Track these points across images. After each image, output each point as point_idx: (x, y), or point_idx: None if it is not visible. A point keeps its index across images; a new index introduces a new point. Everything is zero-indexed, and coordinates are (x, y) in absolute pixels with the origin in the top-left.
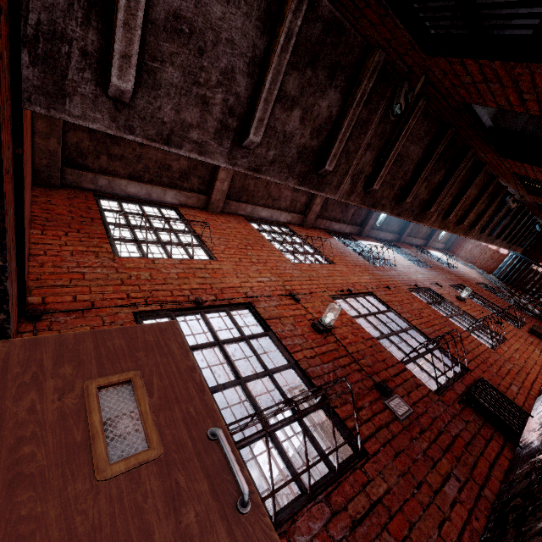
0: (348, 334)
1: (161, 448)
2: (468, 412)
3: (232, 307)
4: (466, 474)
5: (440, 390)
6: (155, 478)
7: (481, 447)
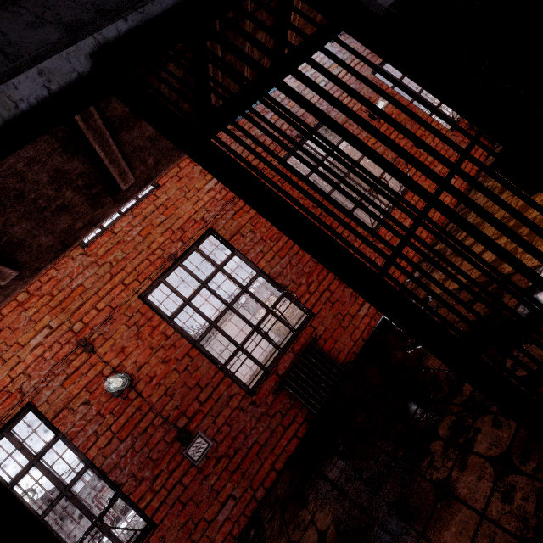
0: (158, 366)
1: None
2: (281, 398)
3: (10, 426)
4: (246, 485)
5: (259, 383)
6: None
7: (276, 441)
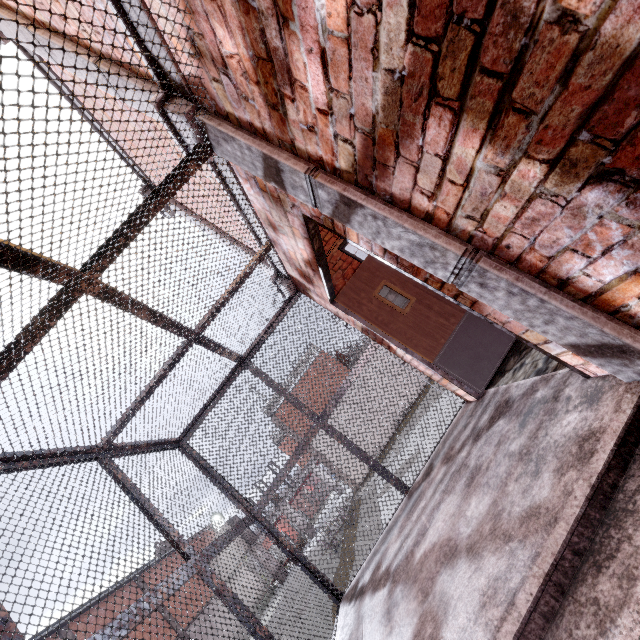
0: None
1: (414, 298)
2: None
3: None
4: None
5: None
6: (419, 306)
7: None
